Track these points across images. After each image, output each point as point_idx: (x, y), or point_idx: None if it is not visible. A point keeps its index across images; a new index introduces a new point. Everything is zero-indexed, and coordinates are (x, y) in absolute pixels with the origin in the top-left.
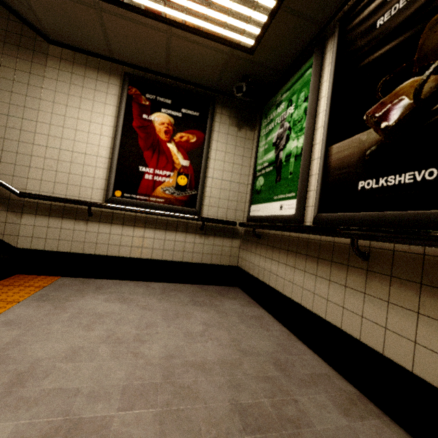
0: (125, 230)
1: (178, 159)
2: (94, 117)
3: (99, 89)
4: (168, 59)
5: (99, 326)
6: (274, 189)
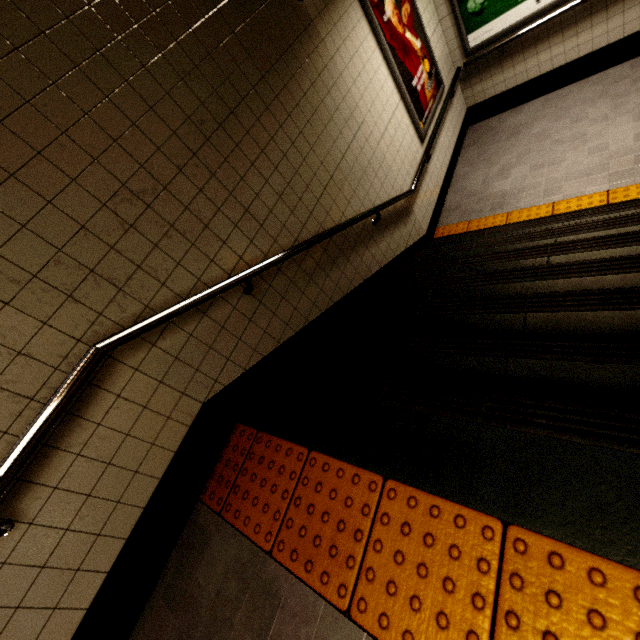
0: (436, 152)
1: (415, 45)
2: (372, 64)
3: (354, 23)
4: None
5: (558, 160)
6: None
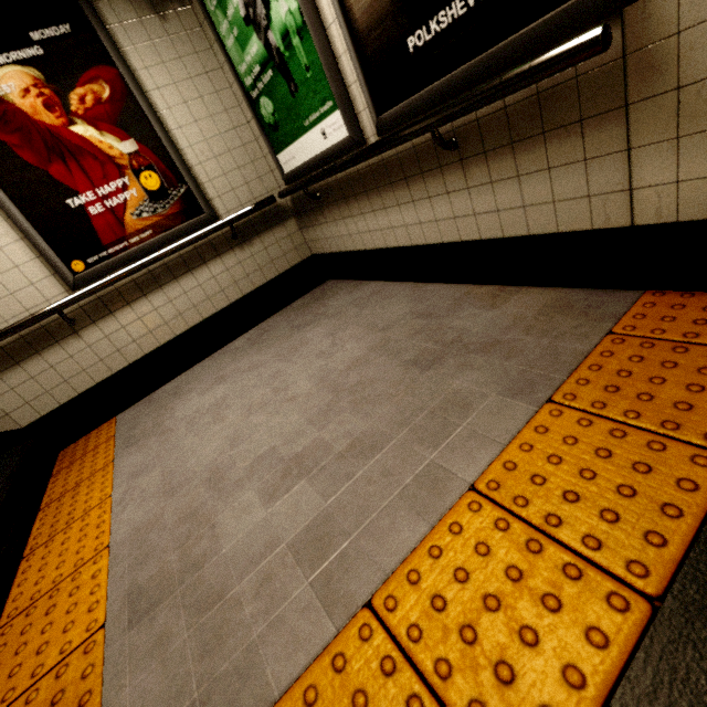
0: (138, 308)
1: (112, 146)
2: None
3: None
4: None
5: (228, 412)
6: (296, 109)
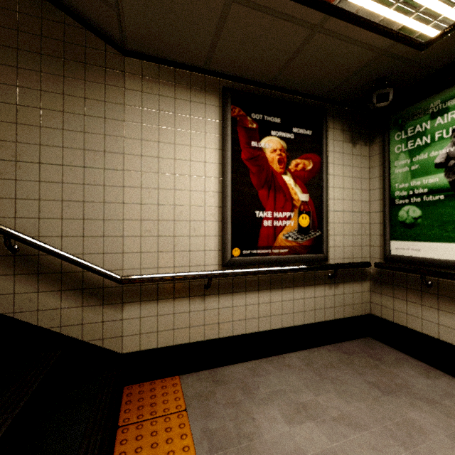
0: (249, 297)
1: (296, 193)
2: (194, 153)
3: (195, 114)
4: (287, 65)
5: None
6: None
